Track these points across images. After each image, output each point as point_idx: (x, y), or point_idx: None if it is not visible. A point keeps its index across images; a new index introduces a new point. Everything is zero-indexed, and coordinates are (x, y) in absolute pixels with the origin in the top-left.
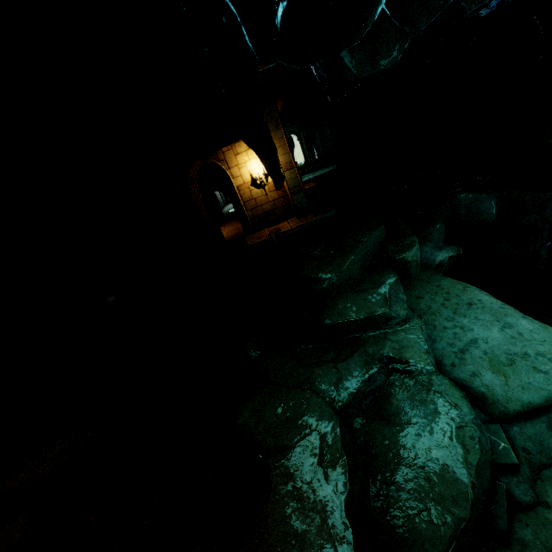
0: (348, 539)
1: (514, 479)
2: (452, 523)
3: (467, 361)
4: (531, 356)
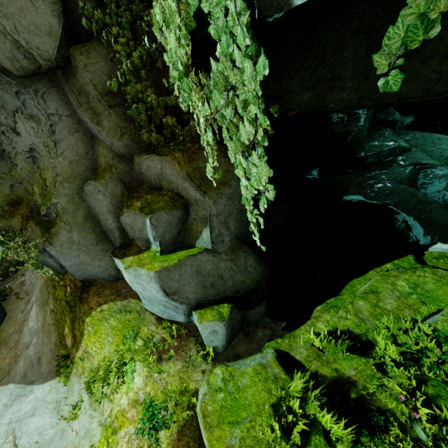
0: None
1: None
2: None
3: None
4: None
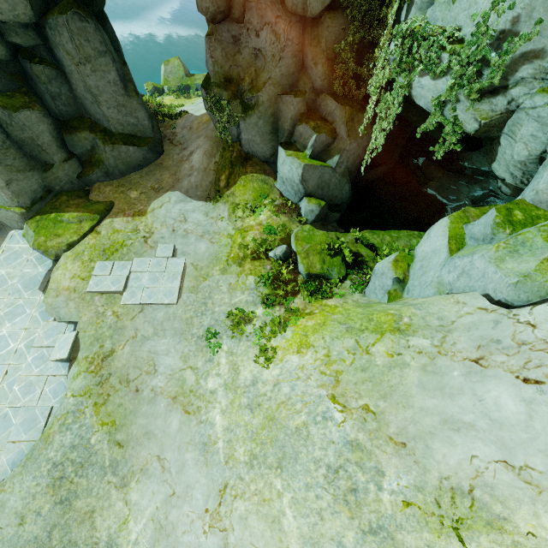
0: None
1: None
2: None
3: None
4: None
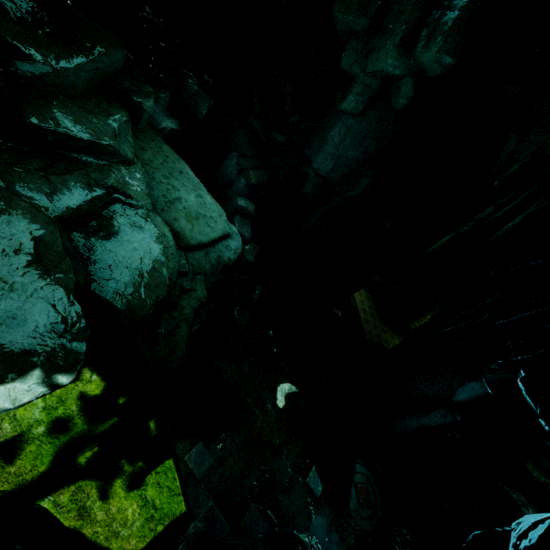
0: (78, 312)
1: (185, 279)
2: (155, 298)
3: (173, 210)
4: (208, 217)
